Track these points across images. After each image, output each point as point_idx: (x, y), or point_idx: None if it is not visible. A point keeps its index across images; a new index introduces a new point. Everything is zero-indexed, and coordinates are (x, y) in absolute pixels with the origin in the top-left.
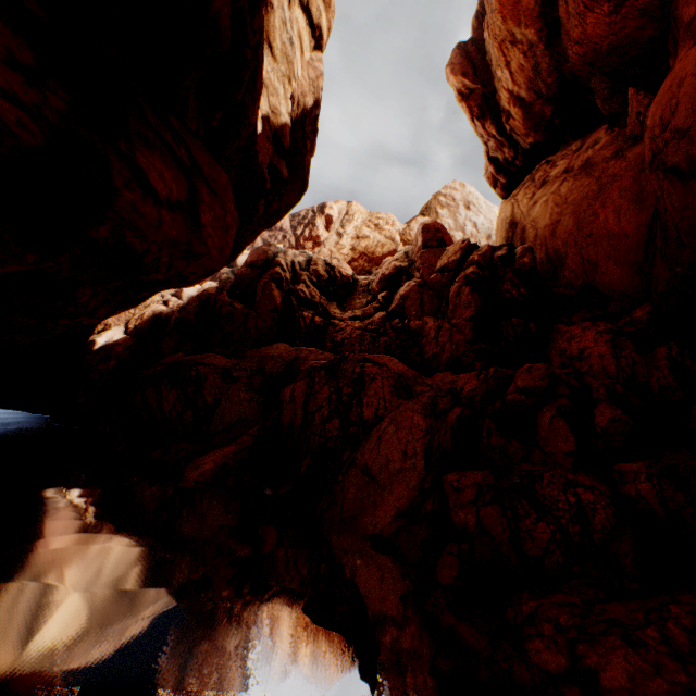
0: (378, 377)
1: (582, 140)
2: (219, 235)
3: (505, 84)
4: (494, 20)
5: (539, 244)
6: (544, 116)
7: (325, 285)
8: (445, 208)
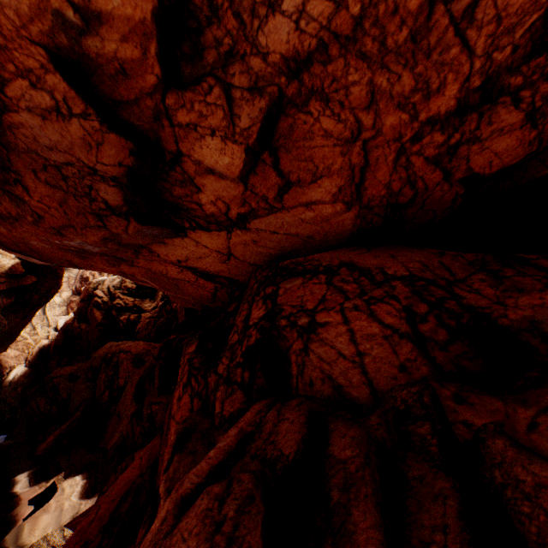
0: (125, 360)
1: None
2: None
3: None
4: None
5: None
6: None
7: (136, 292)
8: None
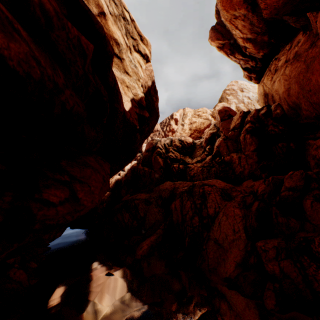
0: (212, 192)
1: (290, 43)
2: (89, 197)
3: (238, 36)
4: (222, 13)
5: (283, 101)
6: (264, 41)
7: (181, 149)
8: (230, 95)
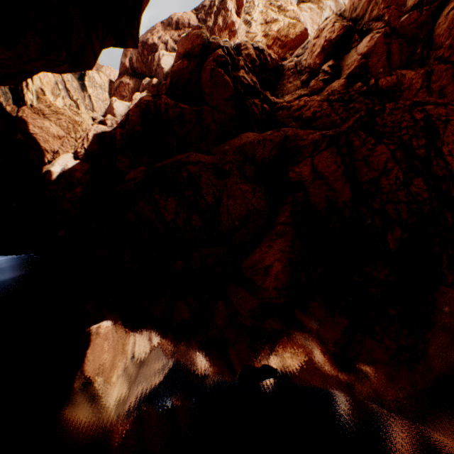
0: (453, 118)
1: None
2: None
3: None
4: None
5: None
6: None
7: (258, 72)
8: None
